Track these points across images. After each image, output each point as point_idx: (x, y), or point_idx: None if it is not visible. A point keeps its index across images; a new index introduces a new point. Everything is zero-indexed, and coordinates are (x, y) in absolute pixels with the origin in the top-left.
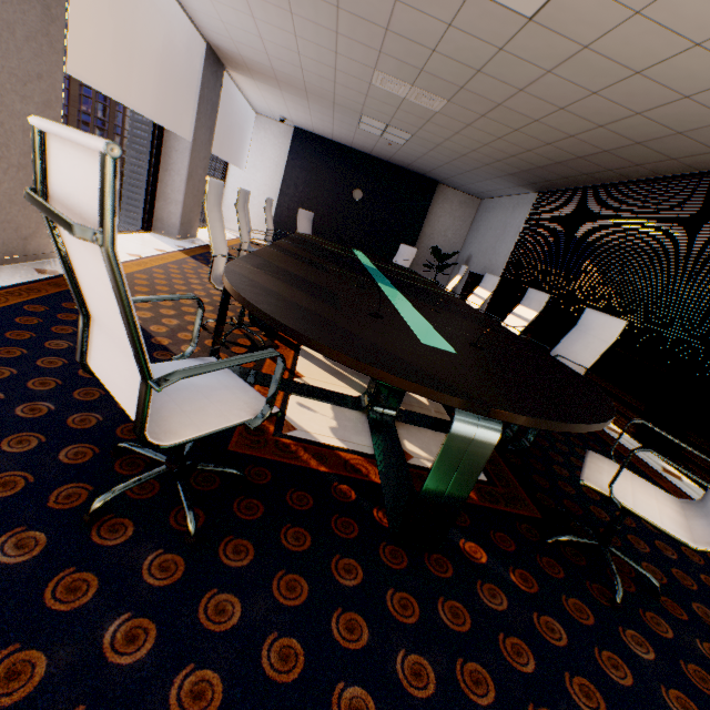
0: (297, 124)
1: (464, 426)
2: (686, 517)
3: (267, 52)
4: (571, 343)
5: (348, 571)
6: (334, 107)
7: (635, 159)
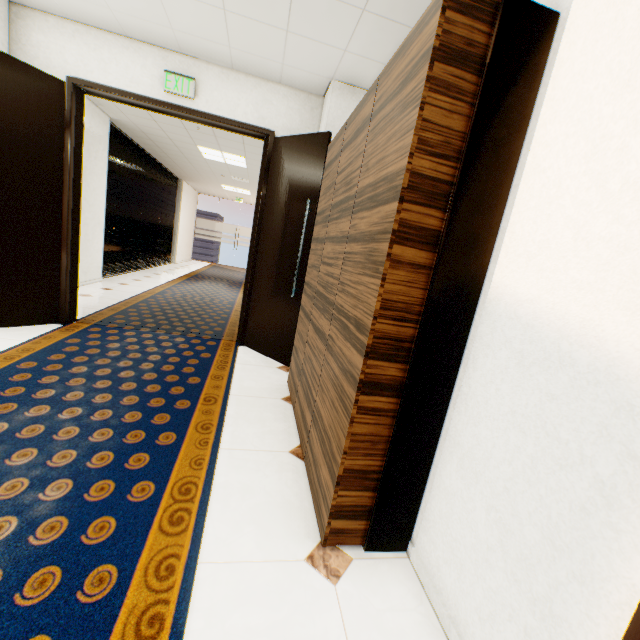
0: None
1: None
2: None
3: None
4: None
5: None
6: None
7: None
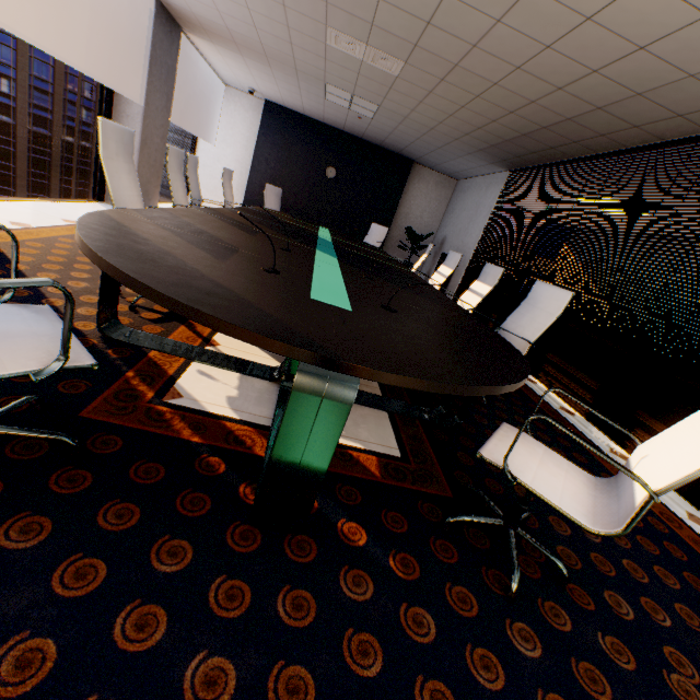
0: (268, 97)
1: (310, 383)
2: (595, 496)
3: (218, 8)
4: (520, 317)
5: (173, 555)
6: (297, 74)
7: (598, 127)
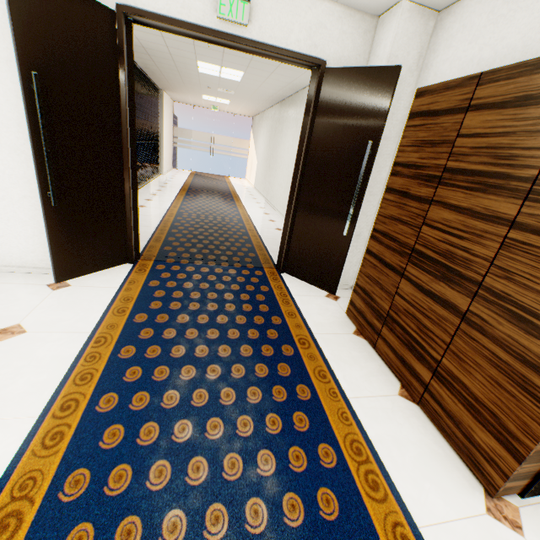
0: None
1: None
2: None
3: None
4: None
5: None
6: None
7: None
